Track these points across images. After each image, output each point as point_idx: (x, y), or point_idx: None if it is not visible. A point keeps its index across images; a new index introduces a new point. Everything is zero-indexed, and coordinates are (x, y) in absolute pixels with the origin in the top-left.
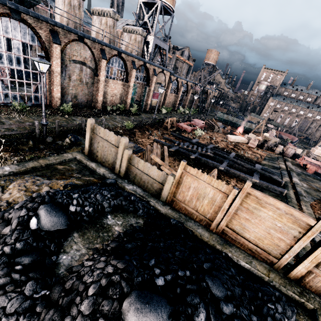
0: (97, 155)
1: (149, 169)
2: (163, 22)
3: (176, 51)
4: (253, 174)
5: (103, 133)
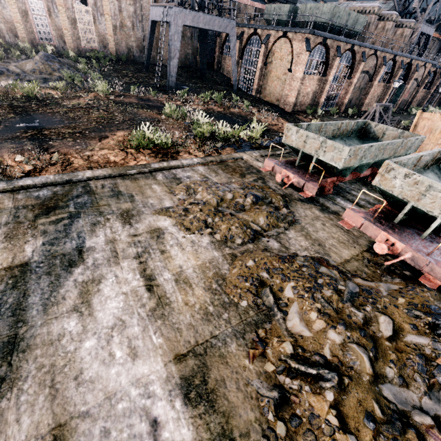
0: None
1: None
2: (439, 2)
3: None
4: None
5: None
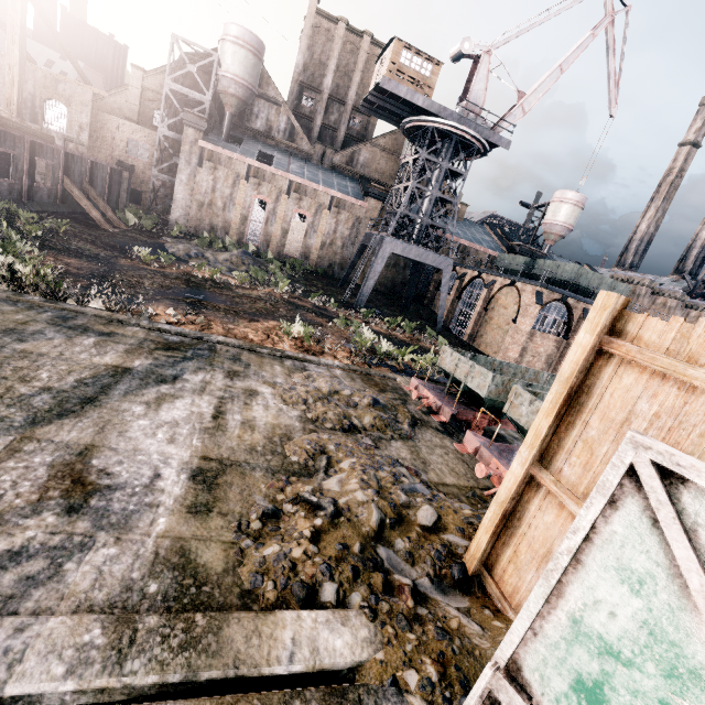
0: None
1: None
2: None
3: None
4: None
5: None
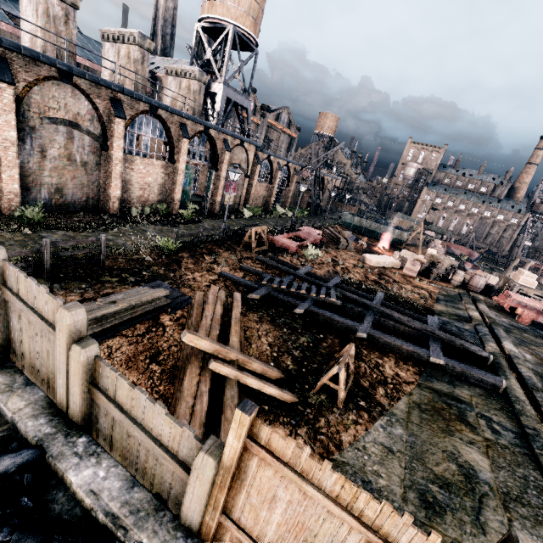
0: (22, 348)
1: (146, 412)
2: (240, 61)
3: (267, 114)
4: (426, 341)
5: (25, 288)
